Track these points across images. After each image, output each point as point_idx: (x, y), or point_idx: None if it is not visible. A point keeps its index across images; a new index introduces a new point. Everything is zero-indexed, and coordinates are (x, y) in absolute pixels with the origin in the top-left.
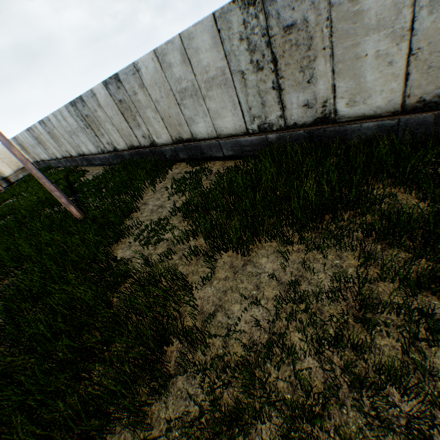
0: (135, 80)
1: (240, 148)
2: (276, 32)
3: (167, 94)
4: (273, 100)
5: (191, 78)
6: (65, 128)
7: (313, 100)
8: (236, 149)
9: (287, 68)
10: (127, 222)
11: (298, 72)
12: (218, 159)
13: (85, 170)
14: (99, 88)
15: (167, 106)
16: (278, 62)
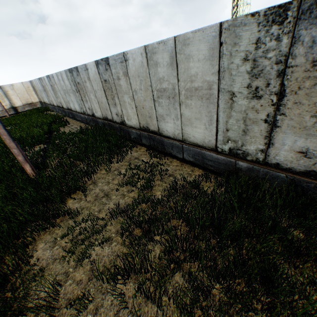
0: (121, 67)
1: (202, 159)
2: (299, 62)
3: (146, 88)
4: (259, 132)
5: (174, 81)
6: (62, 86)
7: (316, 151)
8: (197, 158)
9: (295, 106)
10: (69, 200)
11: (308, 115)
12: (176, 157)
13: (68, 121)
14: (91, 65)
15: (143, 98)
16: (285, 97)
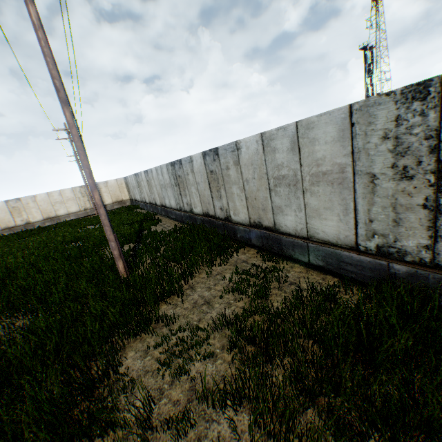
0: (232, 156)
1: (337, 262)
2: None
3: (260, 176)
4: (417, 221)
5: (295, 166)
6: (160, 181)
7: None
8: (329, 261)
9: None
10: (162, 306)
11: None
12: (299, 261)
13: (160, 219)
14: (197, 156)
15: (256, 187)
16: None
